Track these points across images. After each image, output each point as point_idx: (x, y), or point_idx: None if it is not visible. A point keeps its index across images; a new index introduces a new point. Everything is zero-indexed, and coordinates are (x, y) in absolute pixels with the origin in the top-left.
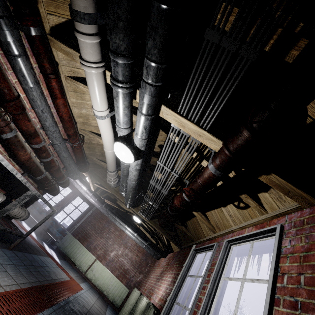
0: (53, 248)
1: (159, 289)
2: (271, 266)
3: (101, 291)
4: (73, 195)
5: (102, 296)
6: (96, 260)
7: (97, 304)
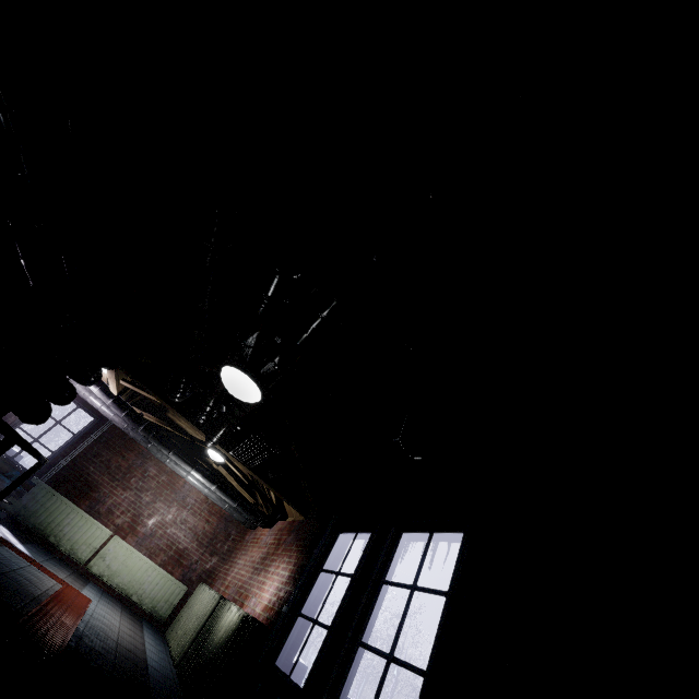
0: None
1: (263, 589)
2: (453, 577)
3: (125, 596)
4: None
5: (128, 604)
6: (112, 536)
7: (126, 625)
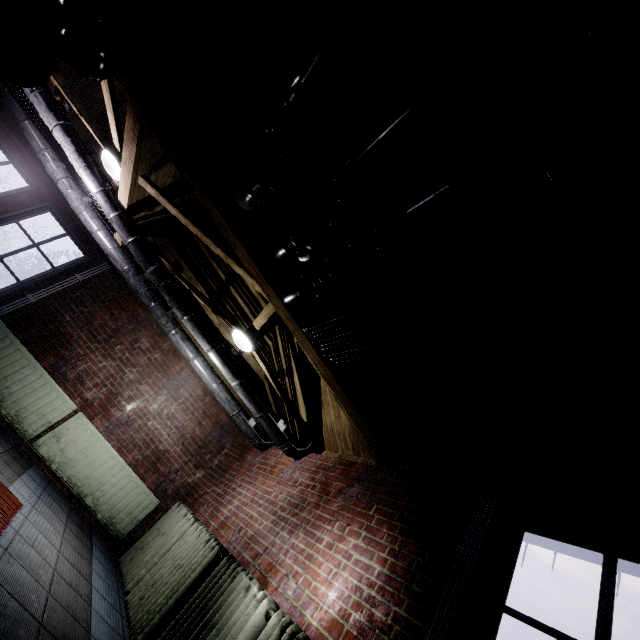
0: None
1: (312, 571)
2: None
3: (76, 494)
4: (31, 200)
5: (78, 506)
6: (76, 412)
7: (67, 556)
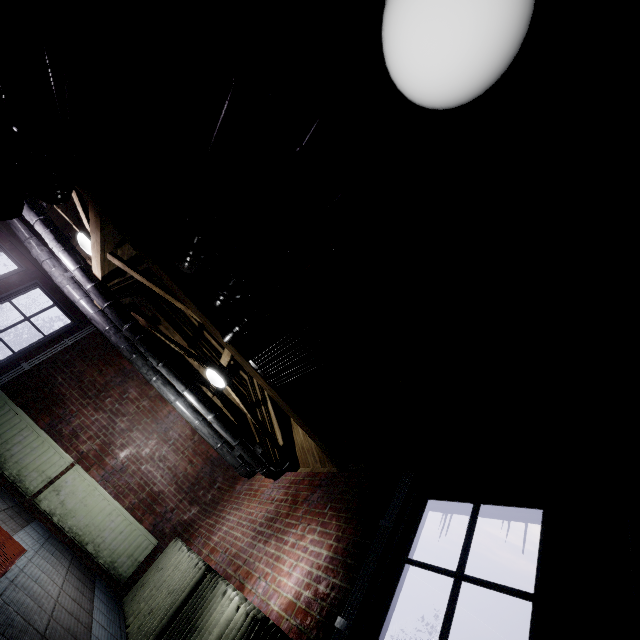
0: None
1: (278, 568)
2: None
3: (78, 543)
4: (21, 280)
5: (80, 555)
6: (73, 465)
7: (69, 593)
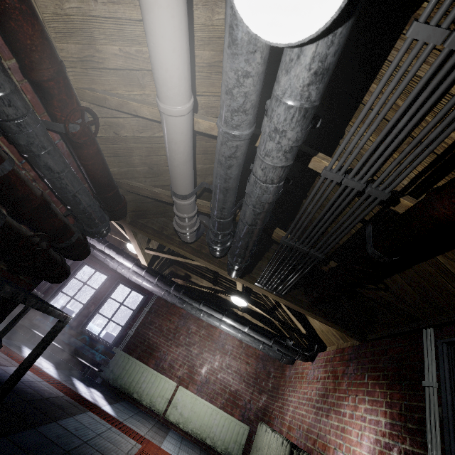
0: (96, 384)
1: (347, 439)
2: None
3: (200, 440)
4: (111, 283)
5: (204, 448)
6: (177, 387)
7: None
